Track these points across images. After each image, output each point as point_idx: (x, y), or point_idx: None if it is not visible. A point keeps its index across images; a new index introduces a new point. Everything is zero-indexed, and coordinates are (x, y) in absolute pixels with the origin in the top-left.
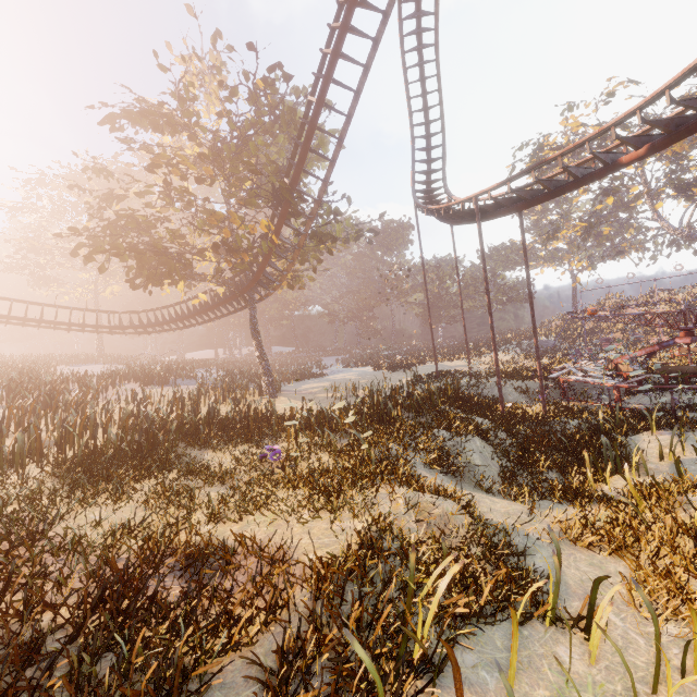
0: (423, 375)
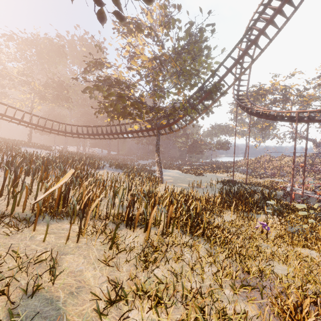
0: (222, 180)
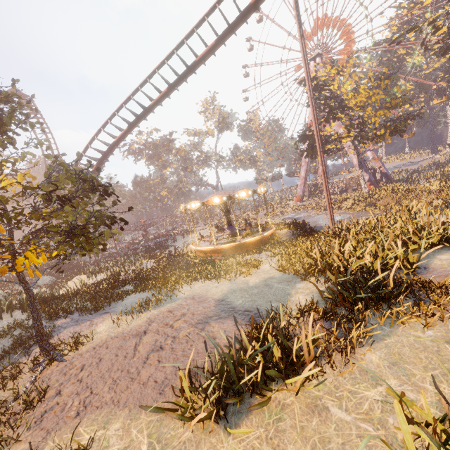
0: None
